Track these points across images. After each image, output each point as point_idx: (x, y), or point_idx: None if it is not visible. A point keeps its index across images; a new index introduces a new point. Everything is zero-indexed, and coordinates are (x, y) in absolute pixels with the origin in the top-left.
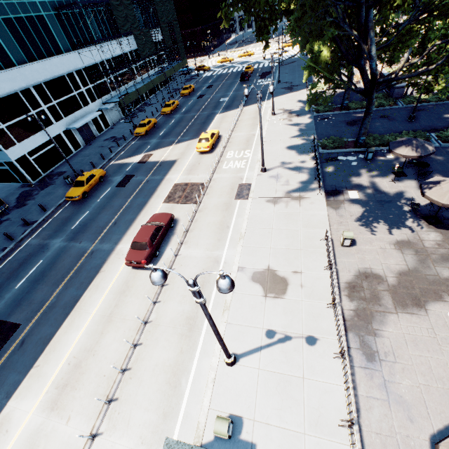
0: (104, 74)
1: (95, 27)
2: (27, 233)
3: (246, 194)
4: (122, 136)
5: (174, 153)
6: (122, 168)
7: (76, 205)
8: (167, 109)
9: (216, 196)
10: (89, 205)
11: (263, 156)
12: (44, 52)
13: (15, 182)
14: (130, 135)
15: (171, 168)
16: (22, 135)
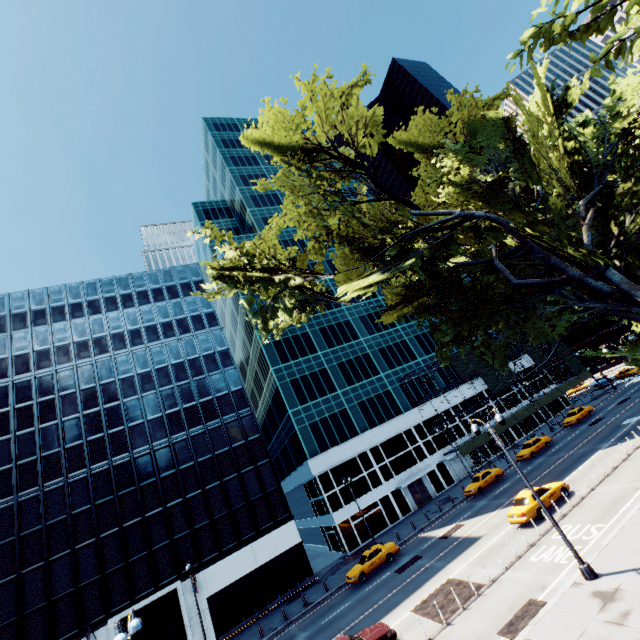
0: (448, 421)
1: (439, 381)
2: (297, 616)
3: (523, 626)
4: (455, 496)
5: (486, 525)
6: (421, 543)
7: (349, 589)
8: (524, 450)
9: (477, 615)
10: (356, 593)
11: (562, 535)
12: (385, 417)
13: (340, 551)
14: (463, 494)
15: (464, 550)
16: (351, 496)
